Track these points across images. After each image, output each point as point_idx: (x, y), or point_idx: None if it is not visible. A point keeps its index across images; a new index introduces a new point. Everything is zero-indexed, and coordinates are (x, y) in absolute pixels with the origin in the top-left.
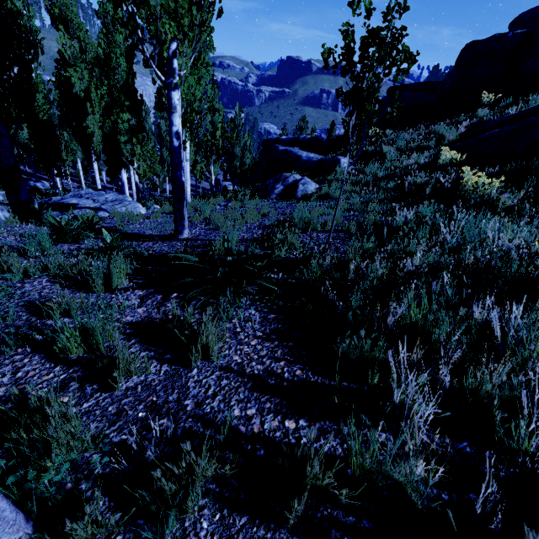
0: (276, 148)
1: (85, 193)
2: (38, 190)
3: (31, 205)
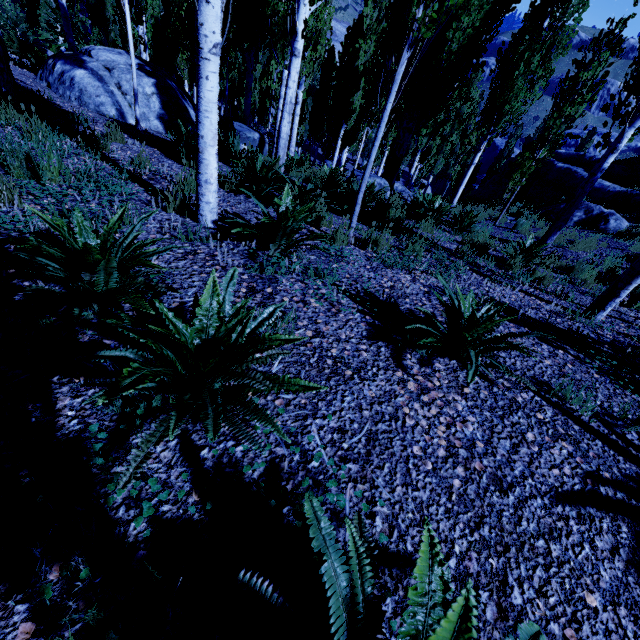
0: (551, 163)
1: None
2: None
3: (393, 189)
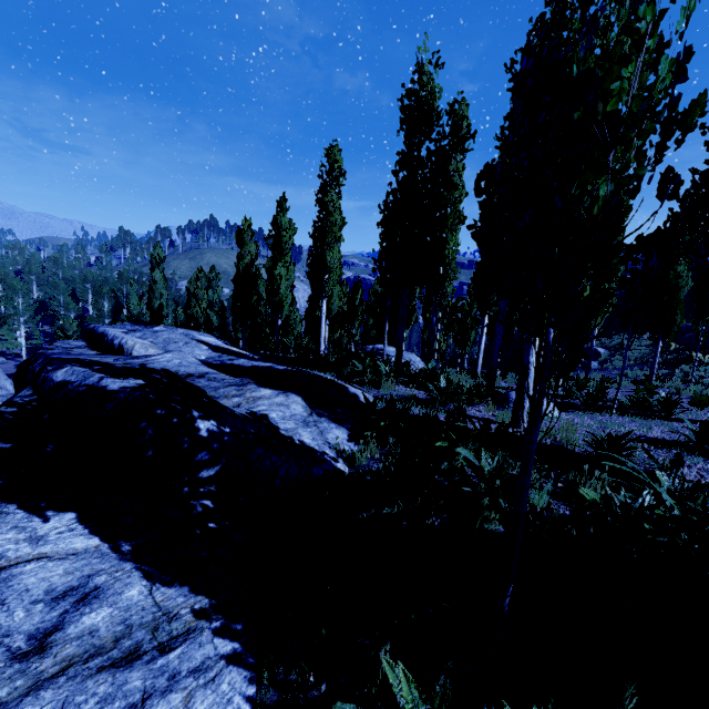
0: None
1: None
2: None
3: None
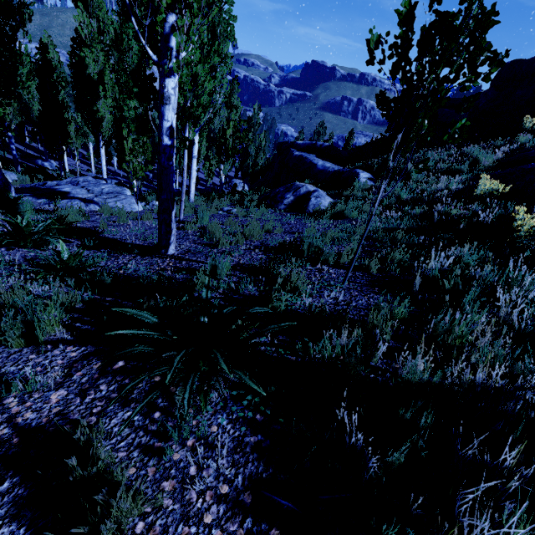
0: (291, 153)
1: (83, 180)
2: (42, 170)
3: (6, 193)
